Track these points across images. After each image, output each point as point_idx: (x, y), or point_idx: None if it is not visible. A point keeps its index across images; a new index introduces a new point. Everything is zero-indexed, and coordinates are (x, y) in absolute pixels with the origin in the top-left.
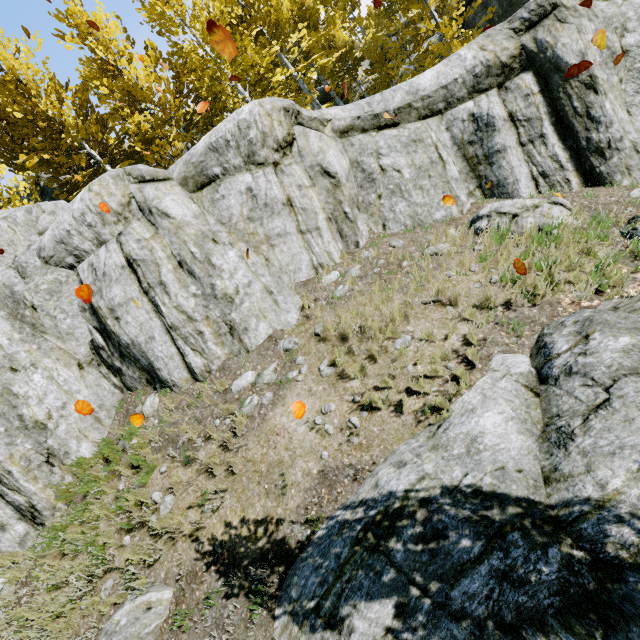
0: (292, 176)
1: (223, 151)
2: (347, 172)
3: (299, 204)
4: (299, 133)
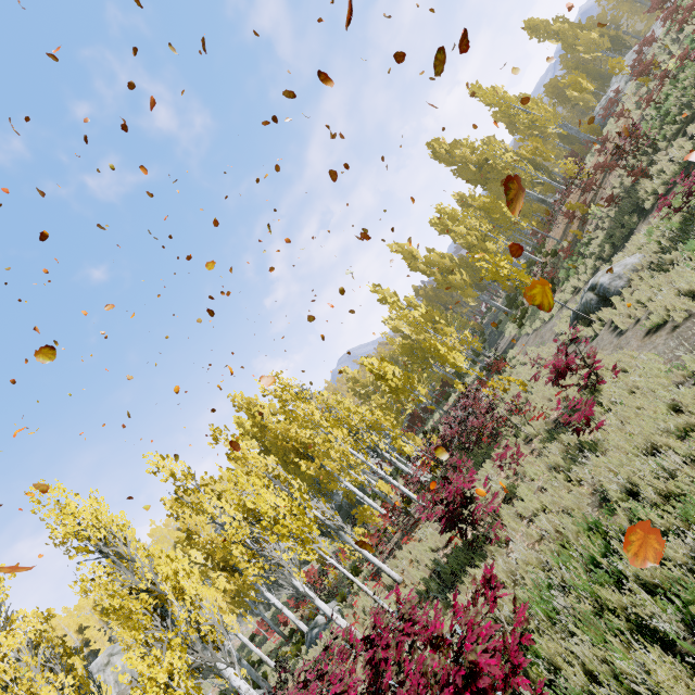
0: (107, 672)
1: (93, 669)
2: (123, 665)
3: (108, 680)
4: (112, 658)
